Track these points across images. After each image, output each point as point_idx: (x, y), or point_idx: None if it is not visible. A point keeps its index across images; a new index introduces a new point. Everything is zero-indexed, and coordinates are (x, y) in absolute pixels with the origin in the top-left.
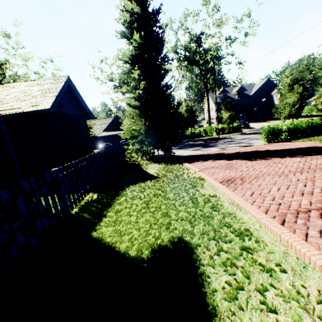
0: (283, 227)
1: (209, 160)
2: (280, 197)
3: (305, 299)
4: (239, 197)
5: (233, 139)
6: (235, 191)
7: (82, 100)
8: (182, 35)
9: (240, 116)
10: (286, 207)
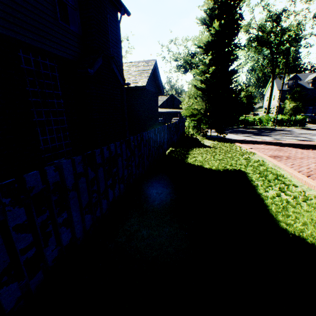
0: (306, 177)
1: (260, 144)
2: (314, 168)
3: (302, 194)
4: (281, 164)
5: (291, 132)
6: (279, 161)
7: (159, 80)
8: (259, 12)
9: (309, 109)
10: (315, 172)
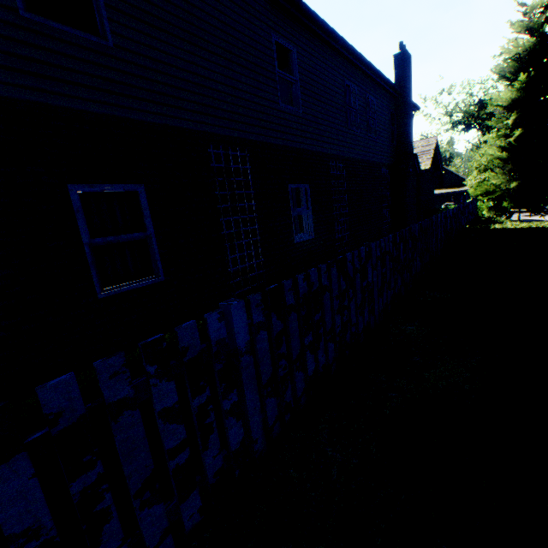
0: None
1: None
2: None
3: None
4: None
5: None
6: None
7: (438, 156)
8: None
9: None
10: None
